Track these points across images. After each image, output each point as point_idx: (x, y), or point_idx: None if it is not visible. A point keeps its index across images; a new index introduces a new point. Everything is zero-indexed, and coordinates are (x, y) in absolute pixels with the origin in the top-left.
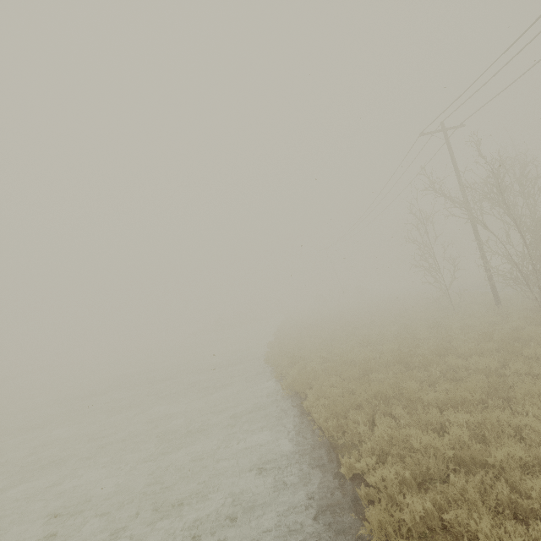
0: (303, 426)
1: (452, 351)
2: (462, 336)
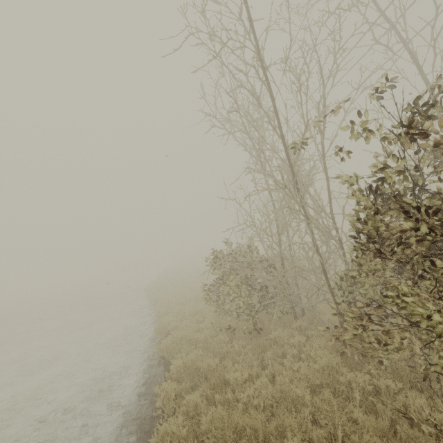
0: (152, 315)
1: None
2: None
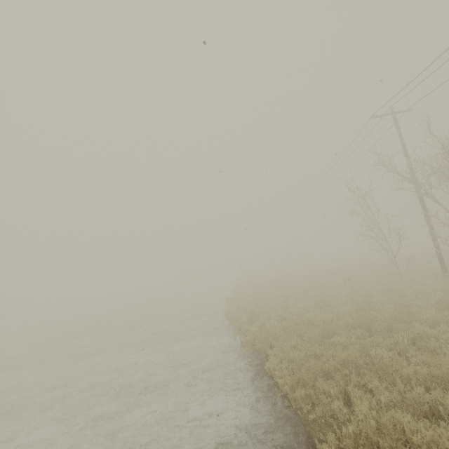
0: (266, 391)
1: (414, 317)
2: (419, 302)
